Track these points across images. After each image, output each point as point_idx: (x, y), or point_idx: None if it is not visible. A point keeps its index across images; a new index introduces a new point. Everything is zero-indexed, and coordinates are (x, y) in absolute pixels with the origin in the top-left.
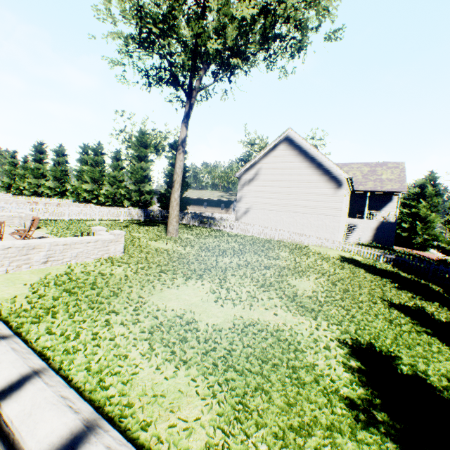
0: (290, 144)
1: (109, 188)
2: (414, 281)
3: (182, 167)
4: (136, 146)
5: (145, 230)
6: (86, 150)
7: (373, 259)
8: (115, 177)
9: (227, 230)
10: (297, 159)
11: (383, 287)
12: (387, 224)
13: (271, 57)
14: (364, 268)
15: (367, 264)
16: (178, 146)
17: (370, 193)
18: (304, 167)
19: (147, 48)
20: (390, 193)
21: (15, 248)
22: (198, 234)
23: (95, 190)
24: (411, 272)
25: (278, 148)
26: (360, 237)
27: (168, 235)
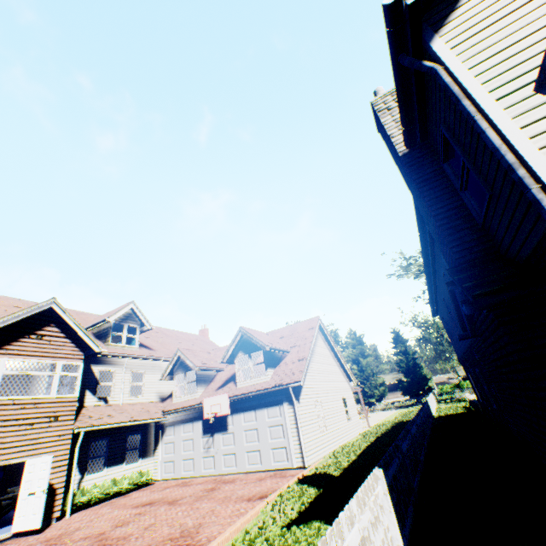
0: None
1: None
2: None
3: None
4: (354, 345)
5: None
6: None
7: None
8: None
9: None
10: None
11: None
12: None
13: None
14: None
15: None
16: None
17: None
18: None
19: None
20: None
21: None
22: None
23: None
24: None
25: None
26: None
27: None
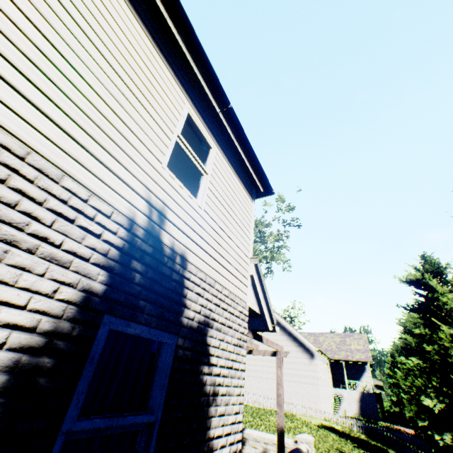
0: None
1: None
2: (376, 446)
3: None
4: None
5: None
6: None
7: (348, 427)
8: None
9: None
10: (278, 332)
11: (344, 445)
12: (367, 394)
13: None
14: (337, 432)
15: (342, 431)
16: None
17: (346, 362)
18: (284, 339)
19: None
20: (360, 362)
21: None
22: None
23: None
24: (380, 440)
25: None
26: (348, 409)
27: None
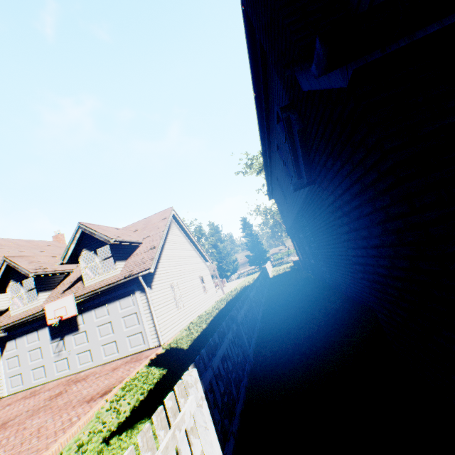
0: None
1: None
2: None
3: None
4: (213, 234)
5: None
6: None
7: None
8: None
9: None
10: None
11: None
12: None
13: None
14: None
15: None
16: None
17: None
18: None
19: None
20: None
21: None
22: None
23: None
24: None
25: None
26: None
27: None
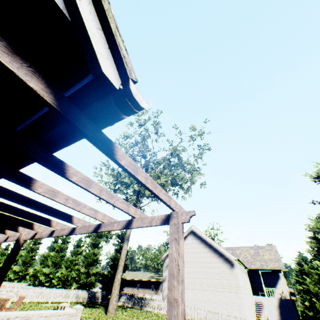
0: (194, 235)
1: (64, 271)
2: None
3: (125, 253)
4: (94, 236)
5: (89, 311)
6: (57, 239)
7: None
8: (72, 260)
9: (155, 311)
10: (200, 245)
11: None
12: (285, 301)
13: (175, 193)
14: None
15: None
16: (125, 239)
17: (261, 271)
18: (206, 251)
19: (117, 192)
20: (274, 270)
21: (19, 317)
22: (131, 314)
23: (51, 273)
24: None
25: (187, 237)
26: (269, 316)
27: (107, 315)
